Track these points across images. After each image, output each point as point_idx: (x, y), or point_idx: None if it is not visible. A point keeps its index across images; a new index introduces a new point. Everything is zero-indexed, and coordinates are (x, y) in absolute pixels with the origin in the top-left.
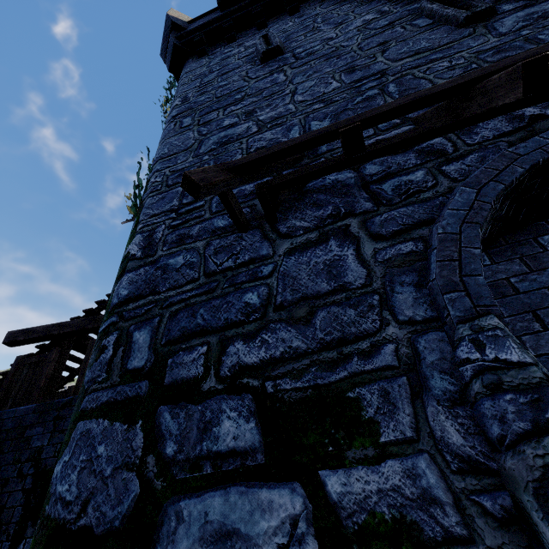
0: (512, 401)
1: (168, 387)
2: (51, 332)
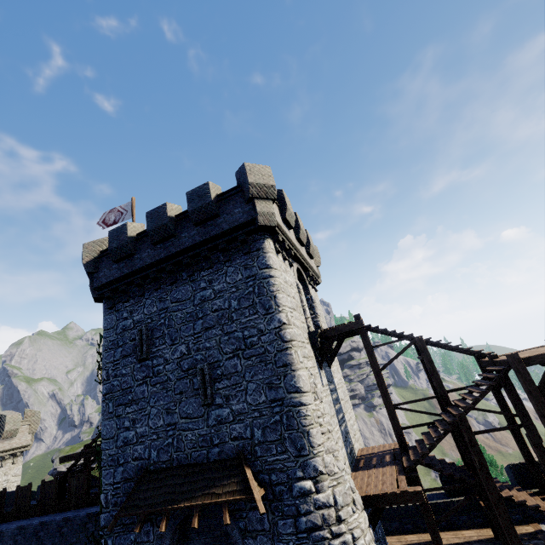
0: None
1: None
2: (80, 458)
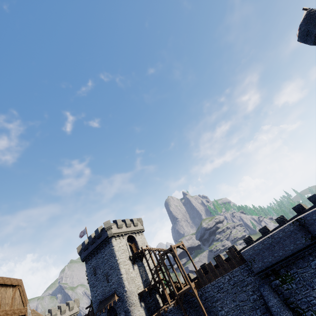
0: None
1: None
2: (90, 306)
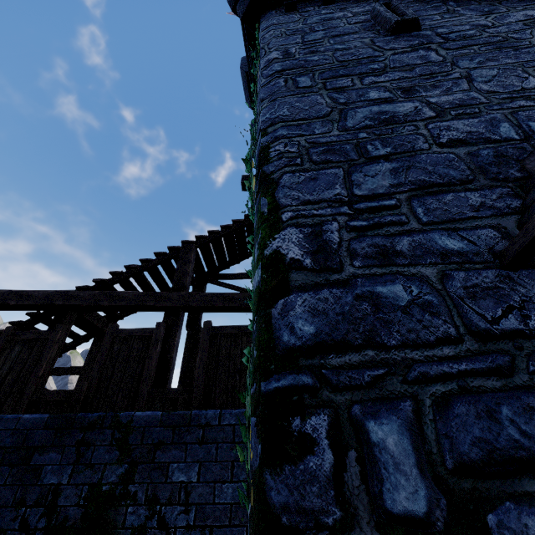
0: None
1: None
2: (54, 301)
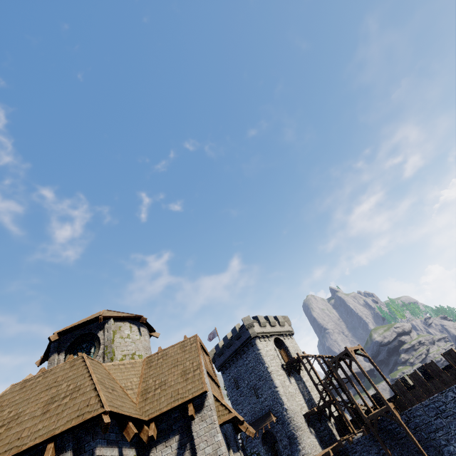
0: (262, 453)
1: (252, 453)
2: None
